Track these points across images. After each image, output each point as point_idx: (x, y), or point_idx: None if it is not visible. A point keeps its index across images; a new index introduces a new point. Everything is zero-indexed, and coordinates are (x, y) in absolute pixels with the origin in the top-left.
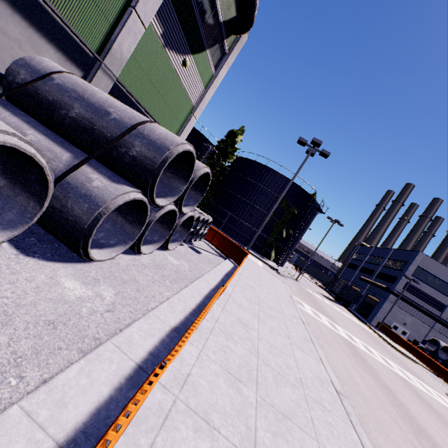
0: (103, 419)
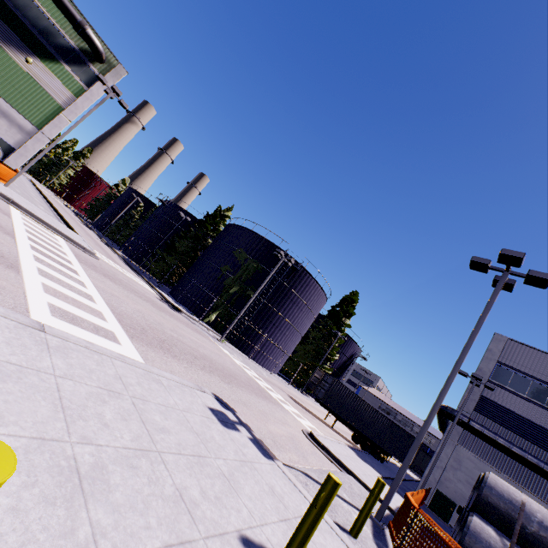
0: None
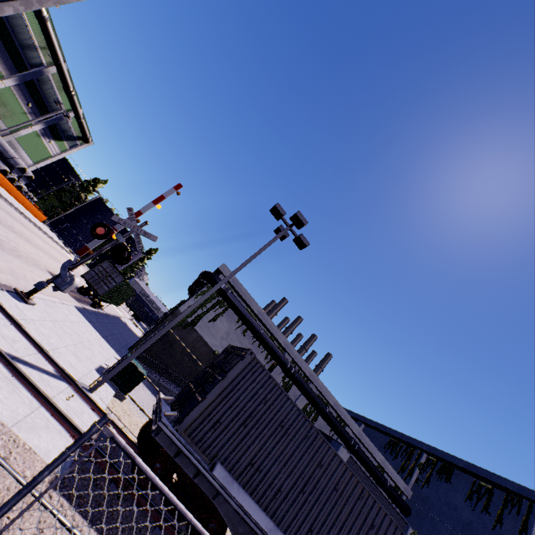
0: None
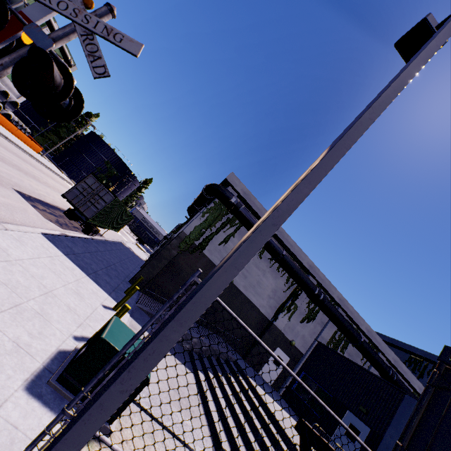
0: None
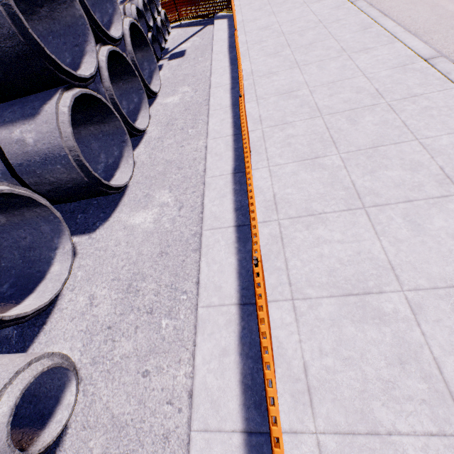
0: (247, 274)
